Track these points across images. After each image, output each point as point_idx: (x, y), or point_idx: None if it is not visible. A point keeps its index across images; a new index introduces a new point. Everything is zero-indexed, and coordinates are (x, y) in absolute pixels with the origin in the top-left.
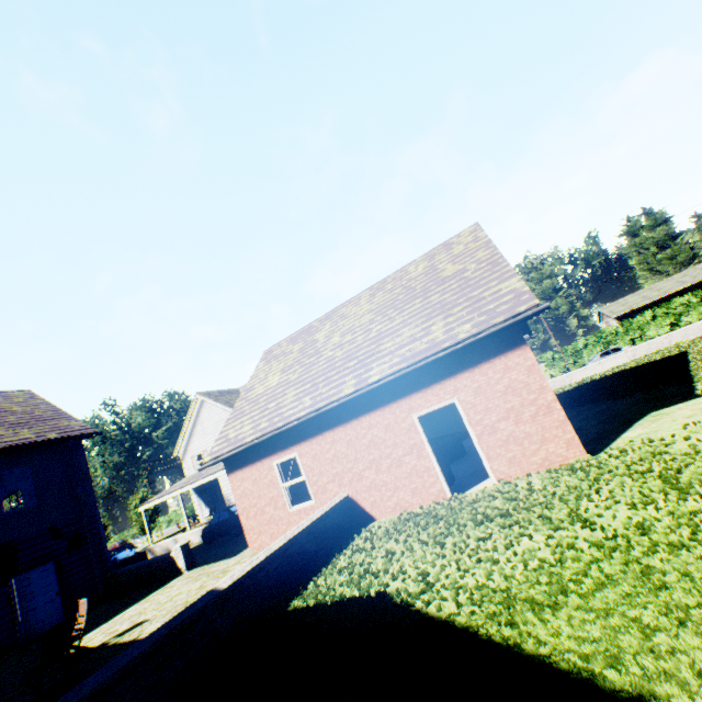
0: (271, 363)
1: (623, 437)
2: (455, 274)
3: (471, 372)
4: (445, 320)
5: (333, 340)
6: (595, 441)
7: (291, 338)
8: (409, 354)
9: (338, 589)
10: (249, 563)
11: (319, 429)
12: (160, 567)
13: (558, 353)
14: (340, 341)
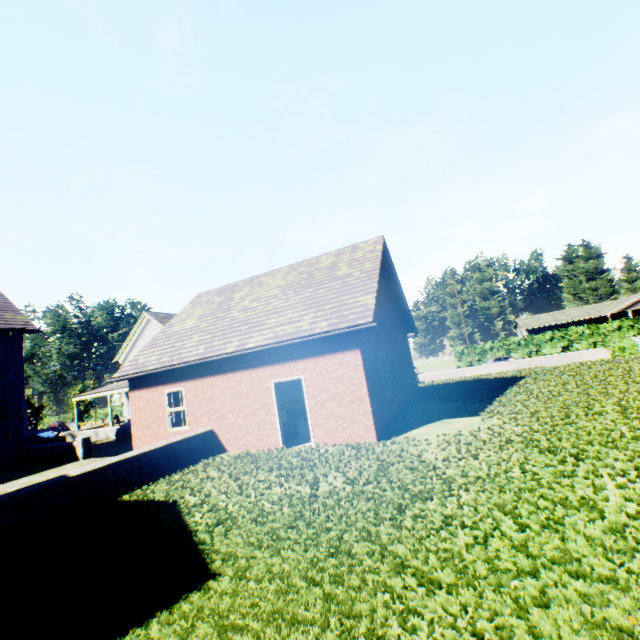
0: (195, 307)
1: (410, 432)
2: (344, 276)
3: (318, 359)
4: (316, 314)
5: (244, 303)
6: (397, 431)
7: (219, 290)
8: (281, 333)
9: (157, 494)
10: (102, 462)
11: (204, 373)
12: (63, 451)
13: (468, 349)
14: (247, 306)
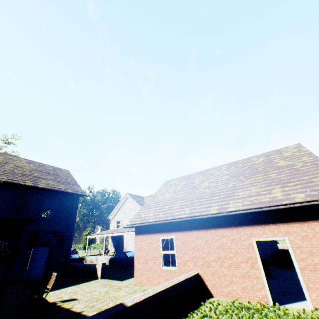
0: (168, 187)
1: None
2: (287, 166)
3: (300, 224)
4: (282, 188)
5: (204, 184)
6: None
7: (180, 178)
8: (256, 201)
9: None
10: (143, 294)
11: (190, 227)
12: (89, 270)
13: None
14: (208, 185)
